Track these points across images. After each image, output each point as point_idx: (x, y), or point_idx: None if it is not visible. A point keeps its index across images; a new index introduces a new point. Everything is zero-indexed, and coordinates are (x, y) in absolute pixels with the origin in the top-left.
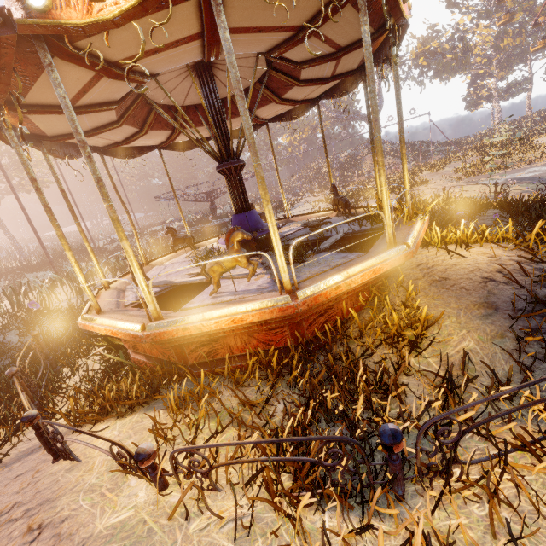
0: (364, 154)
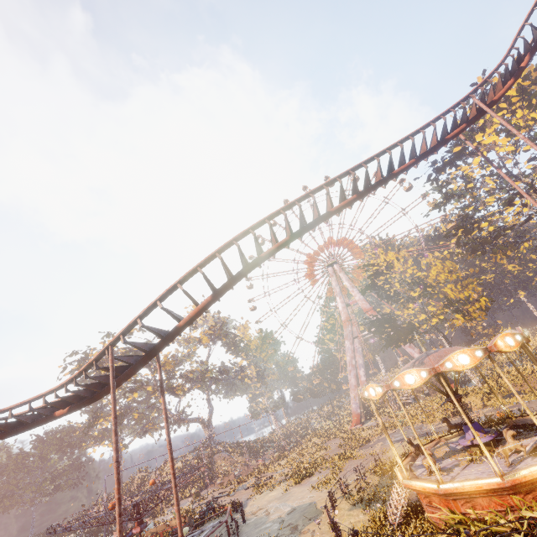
0: (212, 454)
